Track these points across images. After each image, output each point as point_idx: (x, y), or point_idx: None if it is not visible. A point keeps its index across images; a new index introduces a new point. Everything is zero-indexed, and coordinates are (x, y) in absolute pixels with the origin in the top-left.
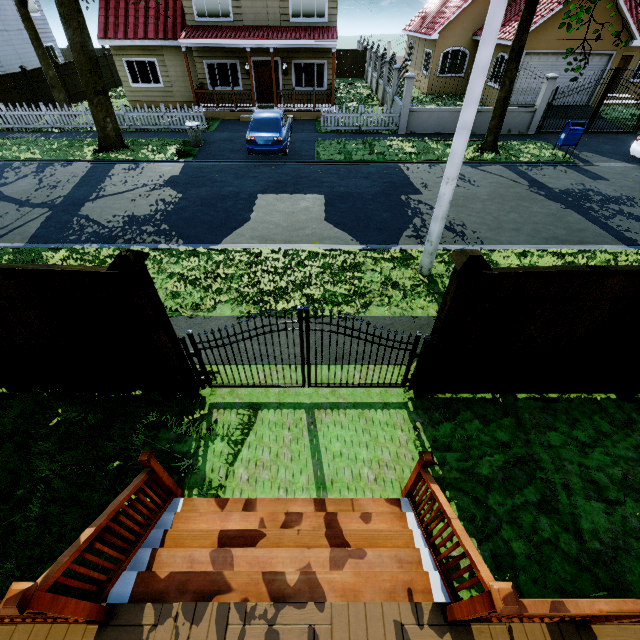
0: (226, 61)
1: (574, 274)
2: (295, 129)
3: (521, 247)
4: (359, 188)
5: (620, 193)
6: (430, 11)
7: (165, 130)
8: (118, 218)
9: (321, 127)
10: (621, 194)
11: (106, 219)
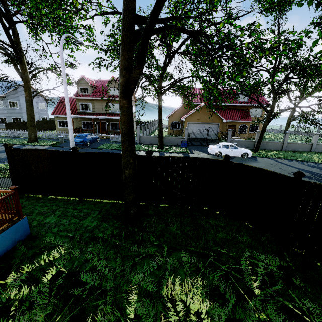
0: (89, 121)
1: (32, 150)
2: (102, 140)
3: None
4: None
5: None
6: None
7: (58, 139)
8: (5, 157)
9: (110, 140)
10: None
11: (1, 157)
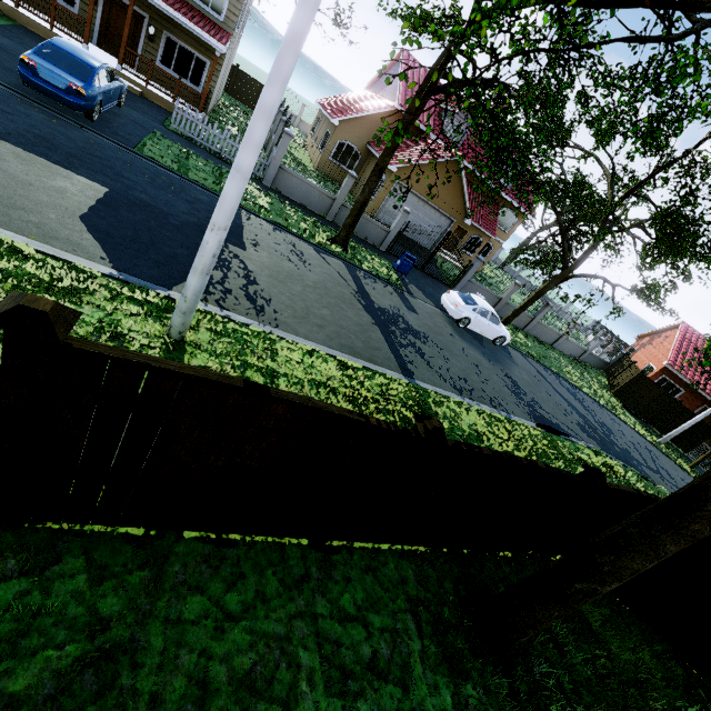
0: None
1: (224, 387)
2: (134, 105)
3: (313, 345)
4: (170, 207)
5: (421, 329)
6: (342, 100)
7: None
8: None
9: (171, 123)
10: (421, 330)
11: None
